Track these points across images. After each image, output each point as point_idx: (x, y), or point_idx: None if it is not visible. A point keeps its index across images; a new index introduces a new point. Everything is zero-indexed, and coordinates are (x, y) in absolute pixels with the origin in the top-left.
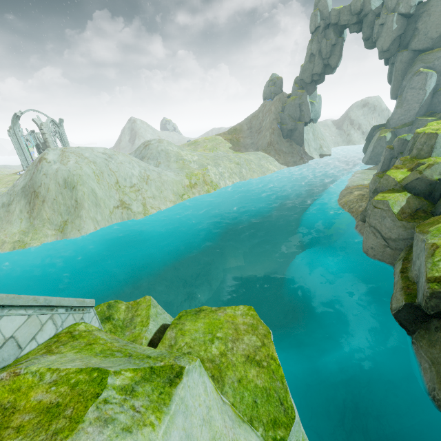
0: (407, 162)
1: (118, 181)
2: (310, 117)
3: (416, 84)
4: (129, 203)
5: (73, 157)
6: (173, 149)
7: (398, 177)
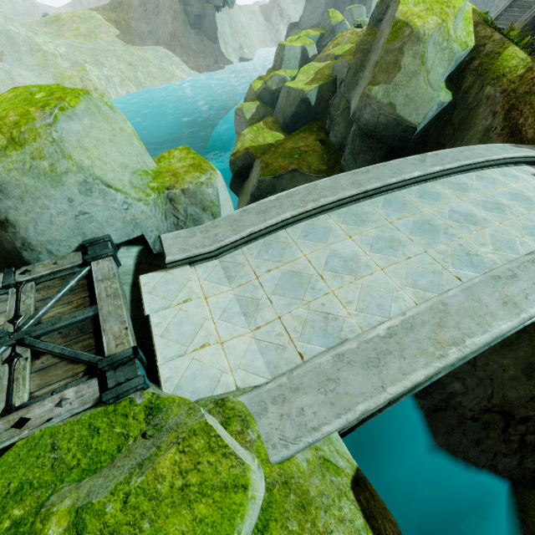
0: (268, 73)
1: None
2: None
3: None
4: None
5: None
6: (19, 30)
7: (257, 87)
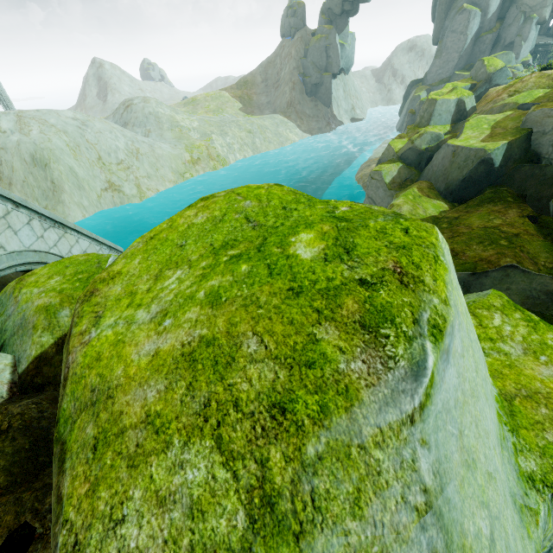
0: (410, 131)
1: (101, 157)
2: (340, 66)
3: (458, 26)
4: (119, 185)
5: (35, 125)
6: (165, 111)
7: (397, 147)
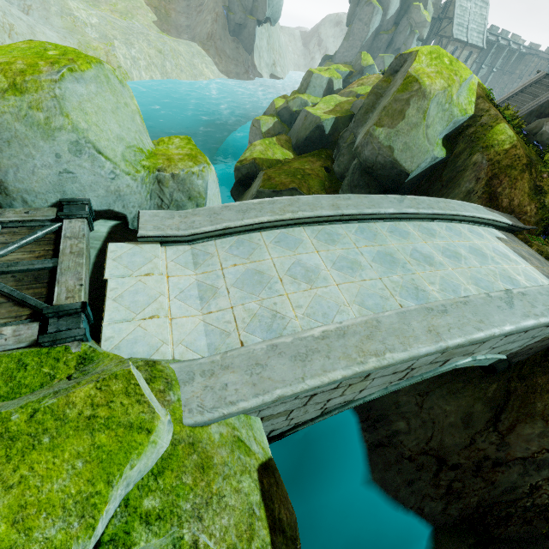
0: (293, 94)
1: None
2: (265, 14)
3: (364, 16)
4: None
5: None
6: None
7: (279, 105)
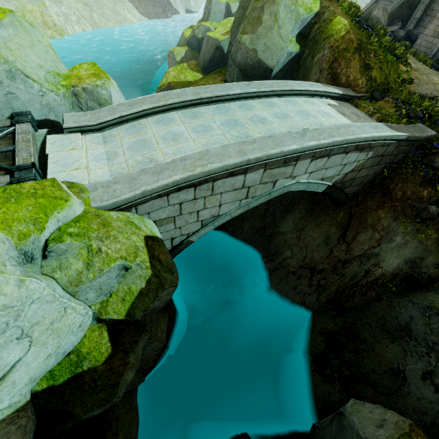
0: (198, 23)
1: None
2: None
3: None
4: None
5: None
6: None
7: (187, 35)
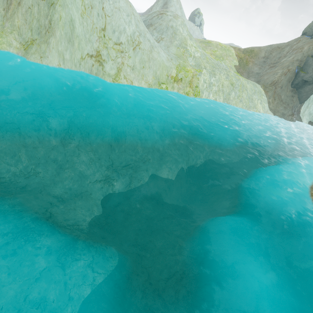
0: None
1: (106, 29)
2: None
3: None
4: (104, 59)
5: None
6: (183, 32)
7: None
